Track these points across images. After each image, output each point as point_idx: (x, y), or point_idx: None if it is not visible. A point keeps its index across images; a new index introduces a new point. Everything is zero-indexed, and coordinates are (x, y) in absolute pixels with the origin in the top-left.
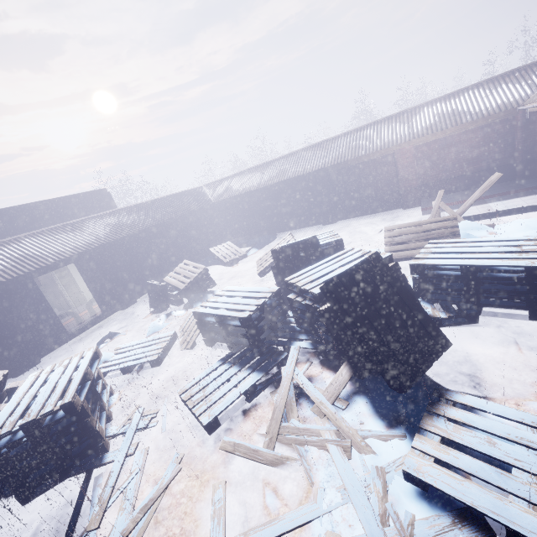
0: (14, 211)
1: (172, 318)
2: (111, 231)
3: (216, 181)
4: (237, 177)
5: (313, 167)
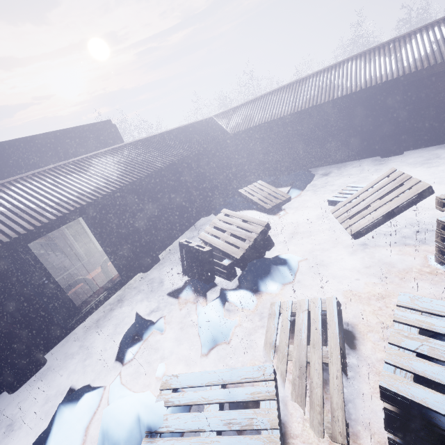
0: (6, 148)
1: (230, 306)
2: (123, 170)
3: (228, 110)
4: (256, 102)
5: (381, 76)
